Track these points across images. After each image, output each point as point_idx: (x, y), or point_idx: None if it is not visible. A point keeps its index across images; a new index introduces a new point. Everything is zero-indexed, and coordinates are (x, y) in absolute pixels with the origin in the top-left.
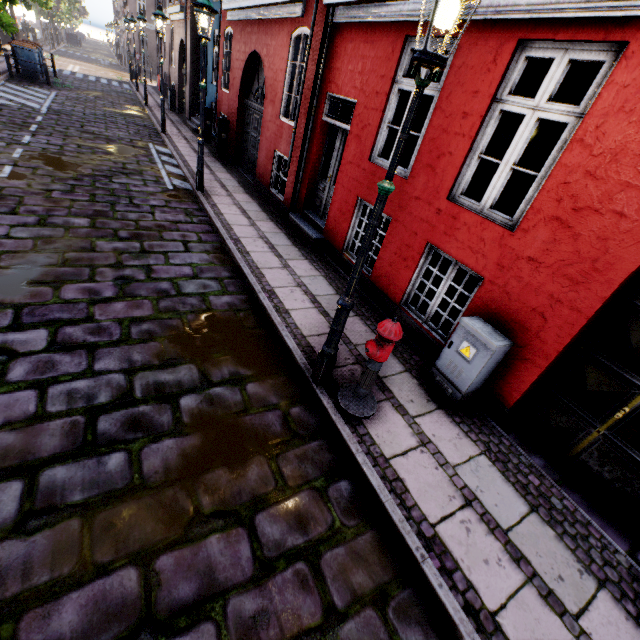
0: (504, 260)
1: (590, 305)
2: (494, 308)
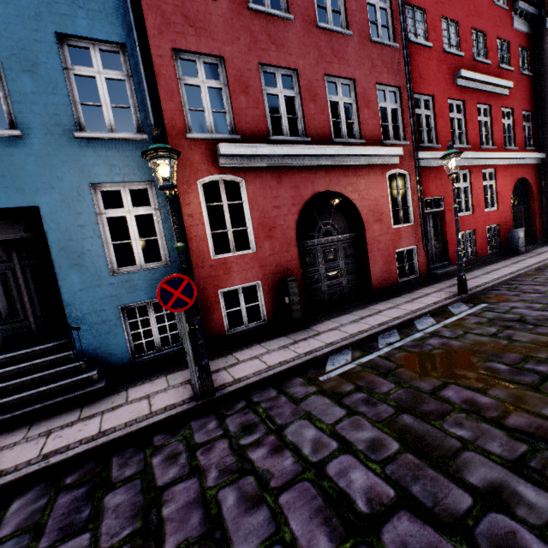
0: (499, 216)
1: (510, 213)
2: (503, 228)
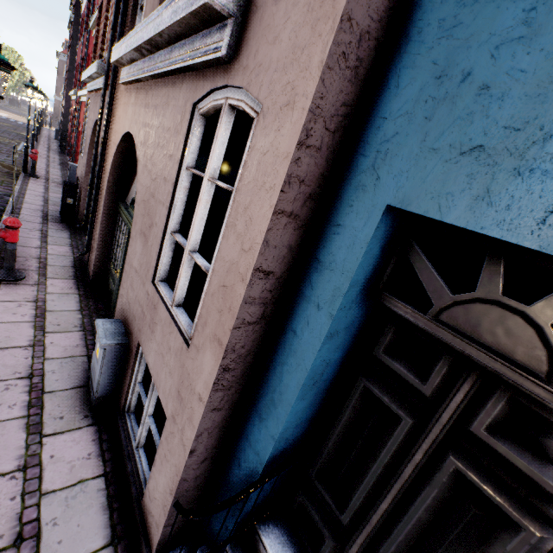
0: None
1: None
2: None
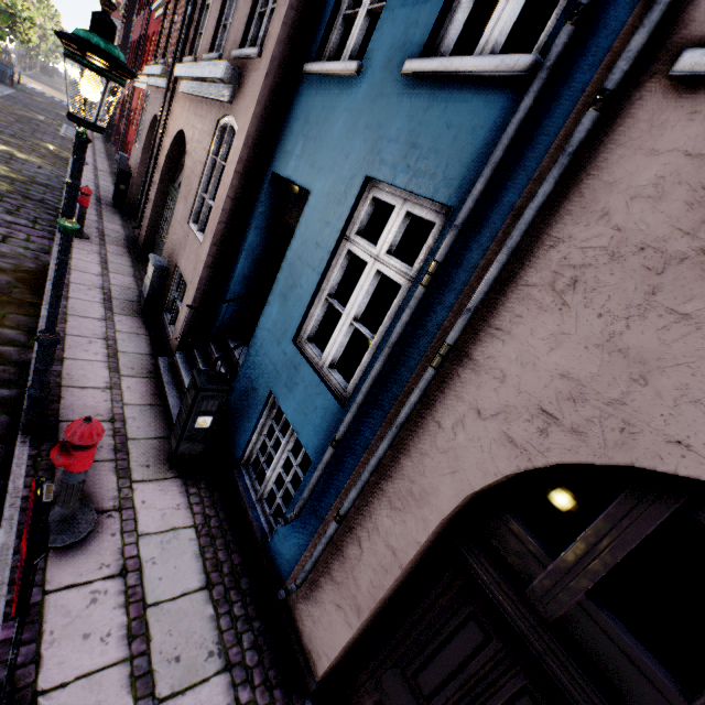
0: None
1: None
2: None
